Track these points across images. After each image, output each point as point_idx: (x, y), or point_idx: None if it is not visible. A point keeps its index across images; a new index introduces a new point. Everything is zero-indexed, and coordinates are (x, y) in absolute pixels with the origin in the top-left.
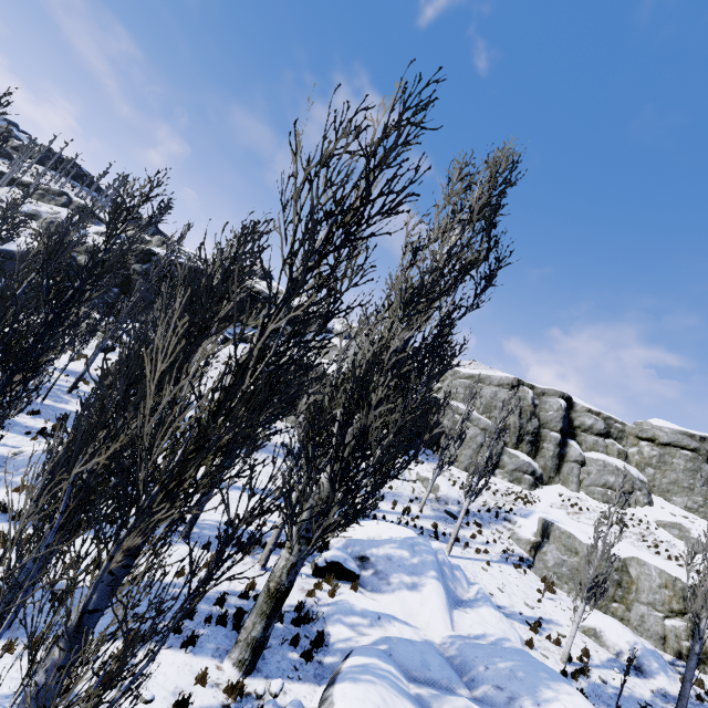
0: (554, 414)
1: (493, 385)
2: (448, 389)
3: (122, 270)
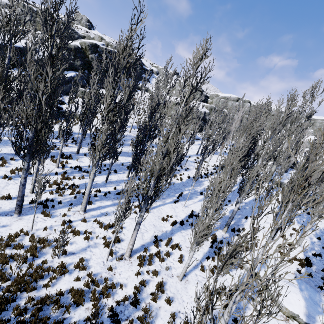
0: (247, 109)
1: (231, 100)
2: (217, 103)
3: (85, 59)
